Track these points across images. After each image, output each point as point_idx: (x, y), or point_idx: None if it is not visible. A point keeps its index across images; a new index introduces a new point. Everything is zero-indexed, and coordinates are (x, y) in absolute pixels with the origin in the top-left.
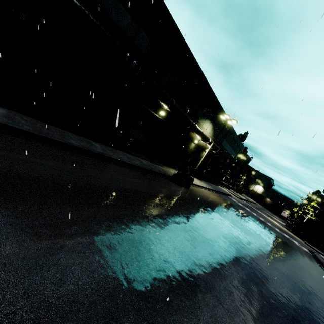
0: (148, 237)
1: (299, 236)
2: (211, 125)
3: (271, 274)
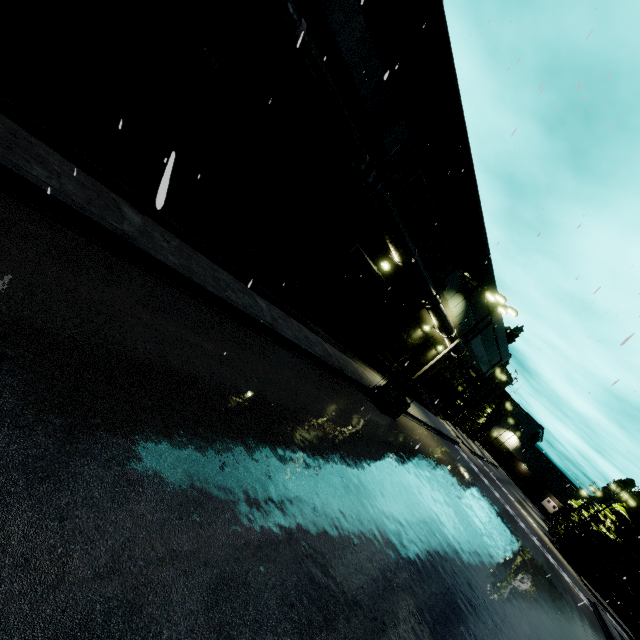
0: (352, 537)
1: (572, 561)
2: (464, 304)
3: None
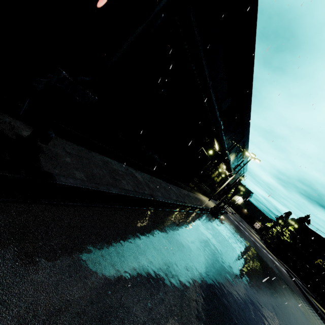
0: (263, 306)
1: (272, 252)
2: (235, 156)
3: (300, 316)
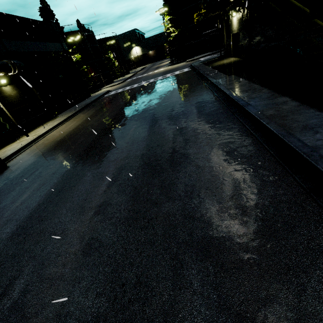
0: None
1: (183, 60)
2: None
3: (105, 202)
